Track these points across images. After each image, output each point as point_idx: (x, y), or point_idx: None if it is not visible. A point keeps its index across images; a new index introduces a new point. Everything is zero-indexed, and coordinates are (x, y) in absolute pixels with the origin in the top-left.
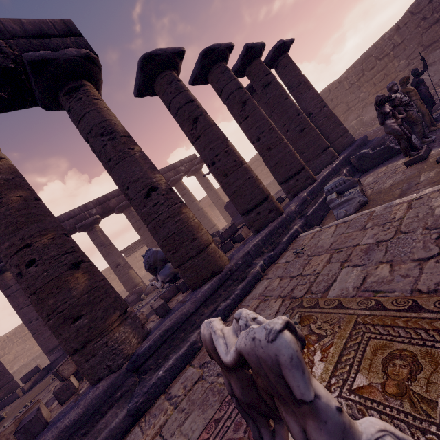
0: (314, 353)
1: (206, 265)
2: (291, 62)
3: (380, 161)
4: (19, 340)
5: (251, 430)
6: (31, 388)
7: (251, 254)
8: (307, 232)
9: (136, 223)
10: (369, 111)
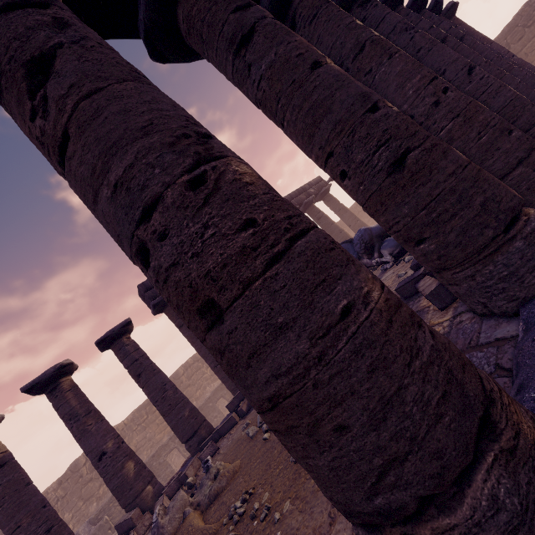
0: None
1: None
2: (462, 22)
3: None
4: (138, 428)
5: None
6: (248, 411)
7: None
8: None
9: None
10: None
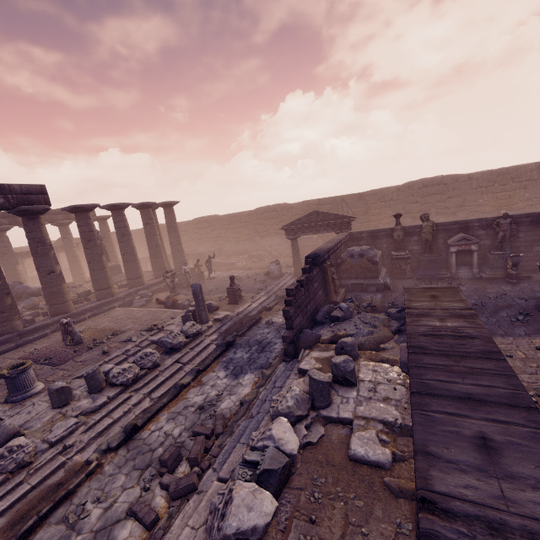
0: (83, 334)
1: (64, 308)
2: (172, 213)
3: (178, 288)
4: None
5: (63, 336)
6: None
7: (87, 310)
8: (119, 308)
9: (4, 248)
10: (227, 245)
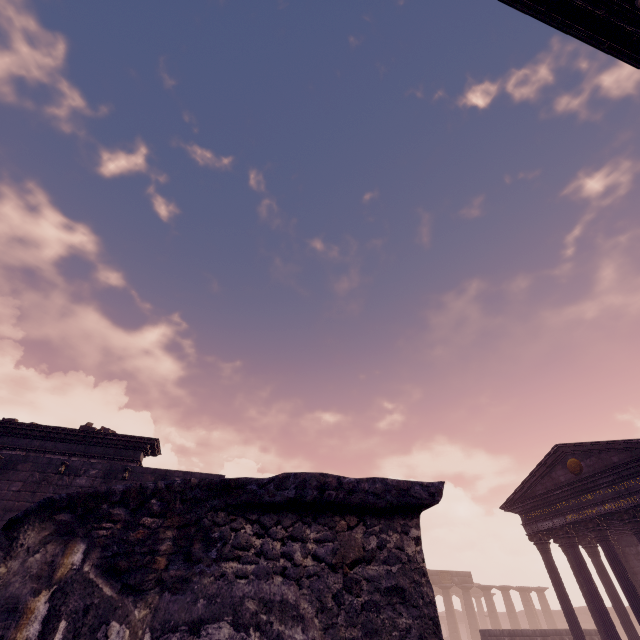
0: None
1: None
2: (544, 598)
3: None
4: None
5: None
6: None
7: None
8: None
9: None
10: None
